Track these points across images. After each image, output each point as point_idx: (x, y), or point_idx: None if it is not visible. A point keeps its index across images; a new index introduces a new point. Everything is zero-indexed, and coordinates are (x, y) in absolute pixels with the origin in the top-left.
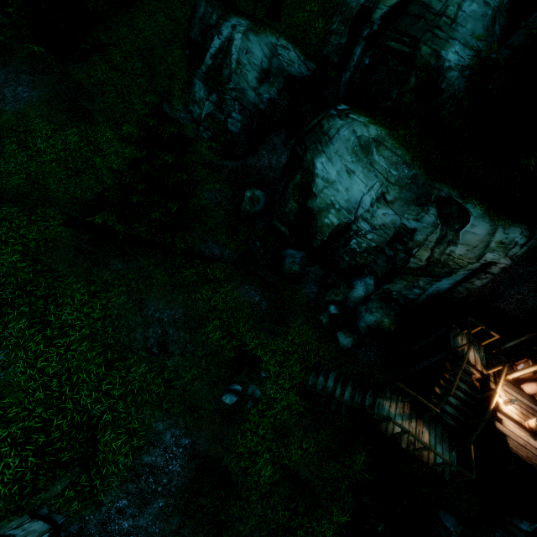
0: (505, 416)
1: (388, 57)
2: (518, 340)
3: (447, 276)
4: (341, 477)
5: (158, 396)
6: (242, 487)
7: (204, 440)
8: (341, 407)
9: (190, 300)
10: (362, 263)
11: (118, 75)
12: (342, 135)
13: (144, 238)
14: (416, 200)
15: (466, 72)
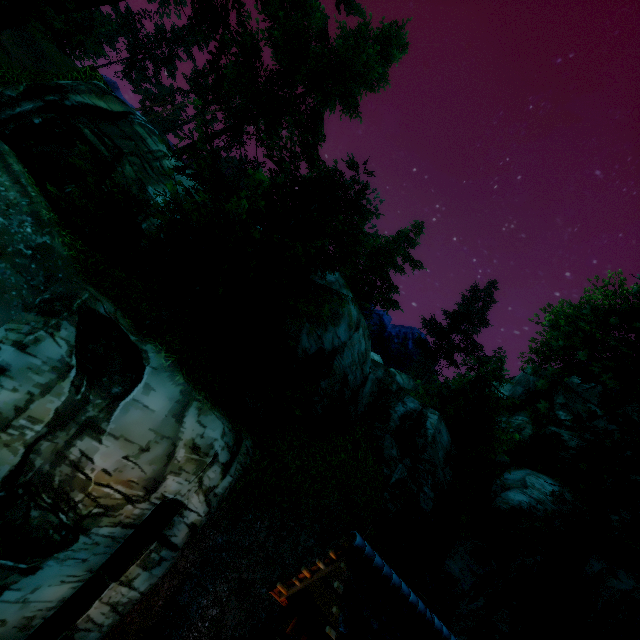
0: None
1: (75, 141)
2: None
3: (63, 546)
4: None
5: None
6: None
7: None
8: None
9: None
10: None
11: None
12: None
13: None
14: (34, 306)
15: None
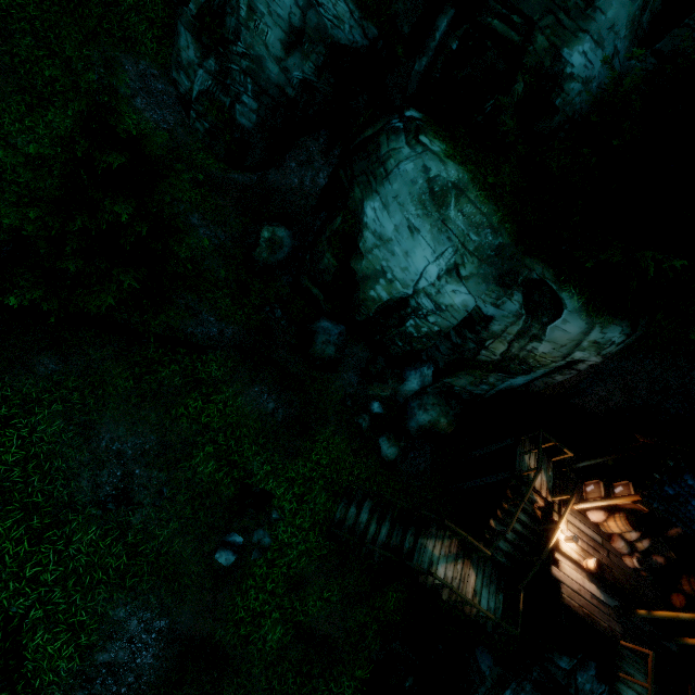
0: (563, 556)
1: (486, 44)
2: (594, 461)
3: (524, 374)
4: (370, 621)
5: (117, 571)
6: (241, 661)
7: (188, 615)
8: (375, 551)
9: (168, 419)
10: (419, 348)
11: (36, 1)
12: (407, 170)
13: (93, 317)
14: (499, 278)
15: (592, 84)
